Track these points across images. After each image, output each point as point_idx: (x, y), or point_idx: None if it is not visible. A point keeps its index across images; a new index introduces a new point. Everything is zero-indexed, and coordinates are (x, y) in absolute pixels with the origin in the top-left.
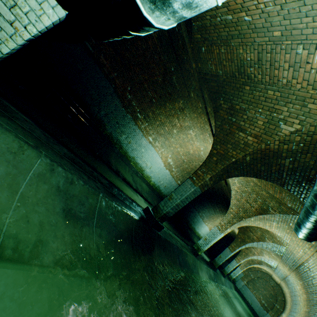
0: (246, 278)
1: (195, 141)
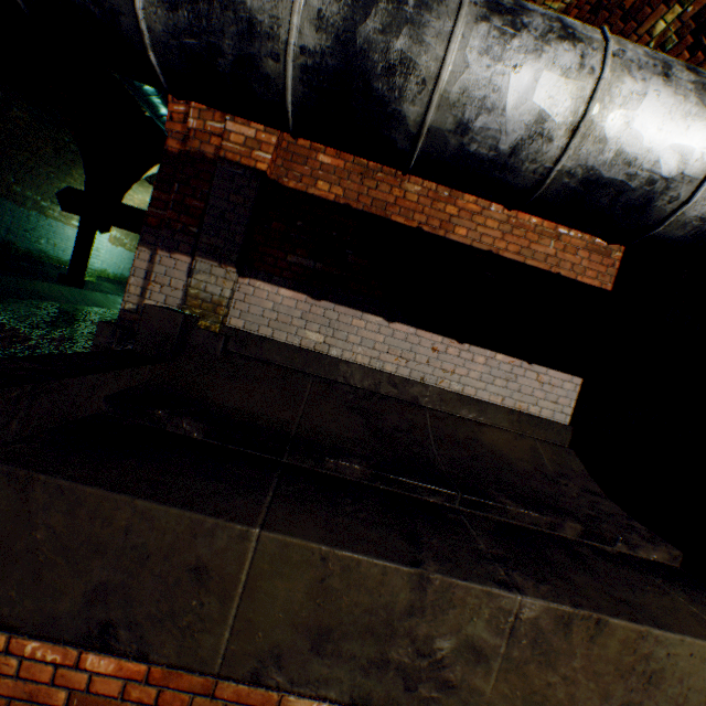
0: None
1: (135, 195)
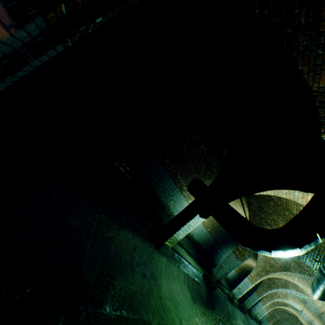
0: (272, 319)
1: None
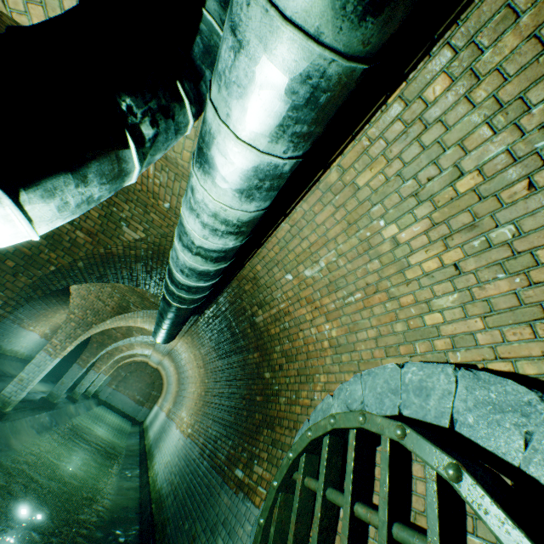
0: (116, 380)
1: None
